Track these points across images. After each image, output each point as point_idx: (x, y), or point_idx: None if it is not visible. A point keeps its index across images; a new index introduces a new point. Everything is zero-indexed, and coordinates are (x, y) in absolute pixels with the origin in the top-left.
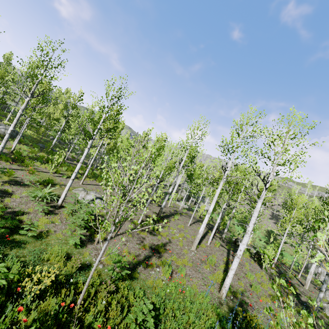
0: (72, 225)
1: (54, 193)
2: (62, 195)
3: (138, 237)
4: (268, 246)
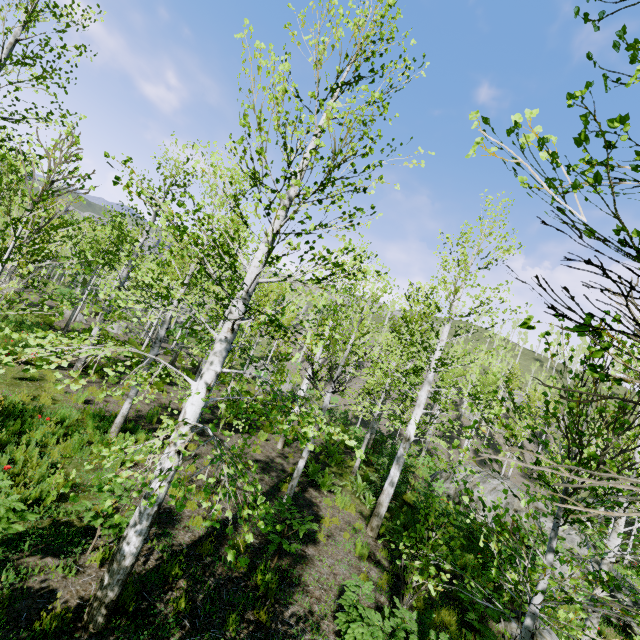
0: None
1: None
2: None
3: None
4: None
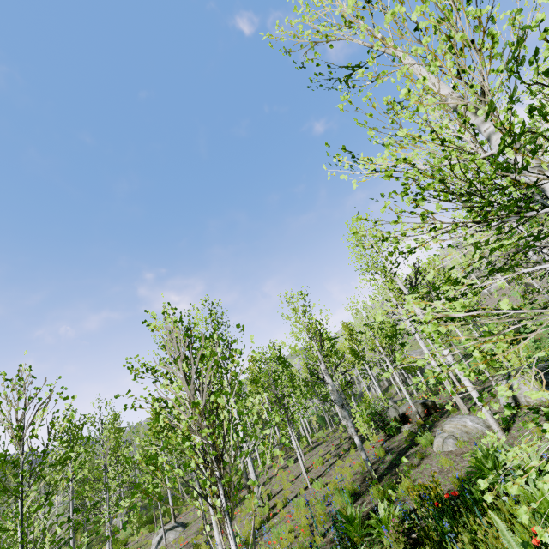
0: None
1: None
2: None
3: None
4: None
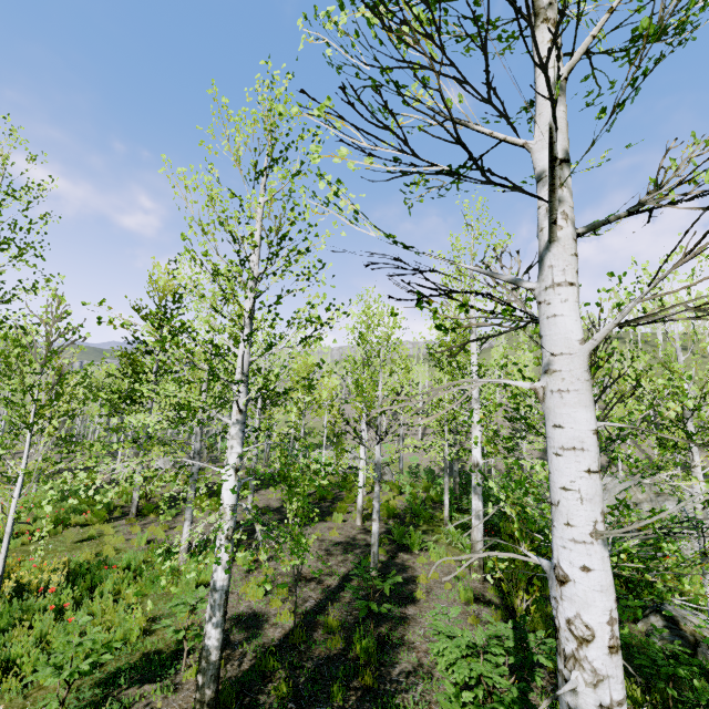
0: None
1: None
2: None
3: None
4: None
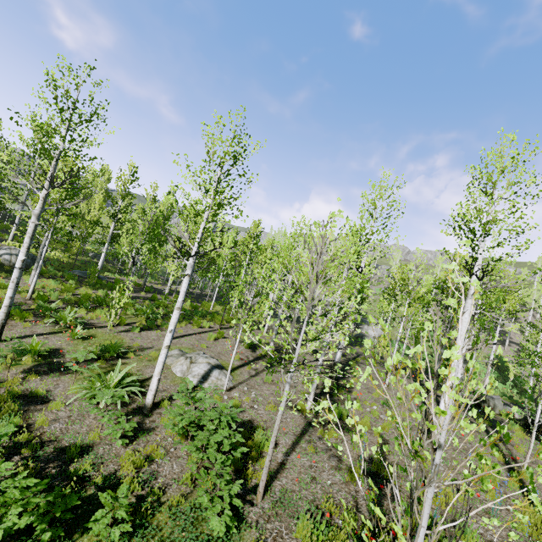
0: (203, 472)
1: (131, 379)
2: (153, 384)
3: (325, 449)
4: (506, 388)
